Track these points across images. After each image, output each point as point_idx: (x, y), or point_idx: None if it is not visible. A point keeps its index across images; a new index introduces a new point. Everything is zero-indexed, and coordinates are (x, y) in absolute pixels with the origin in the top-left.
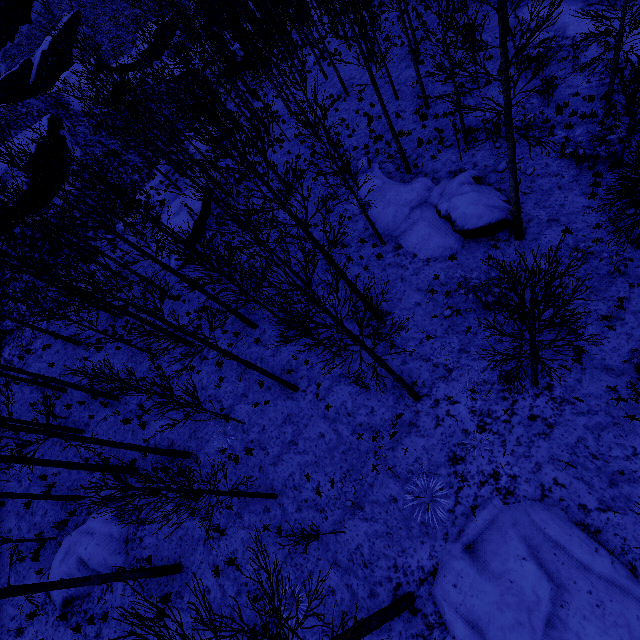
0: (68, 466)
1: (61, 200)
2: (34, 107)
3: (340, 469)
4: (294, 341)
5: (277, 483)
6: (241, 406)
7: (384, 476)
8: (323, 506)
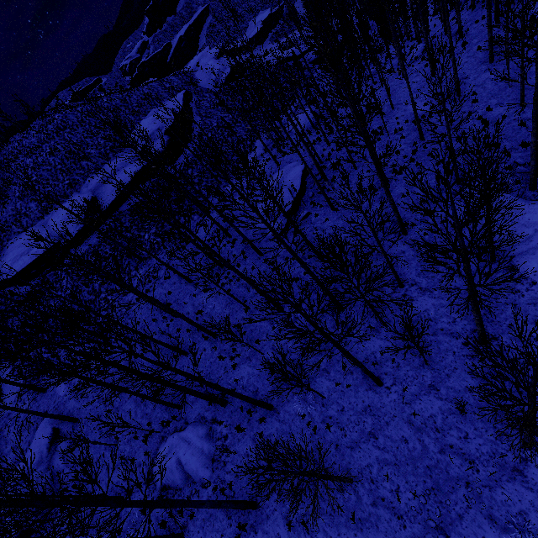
0: (187, 392)
1: (184, 159)
2: (174, 83)
3: (423, 483)
4: (381, 335)
5: (353, 468)
6: (322, 380)
7: (477, 513)
8: (401, 513)
